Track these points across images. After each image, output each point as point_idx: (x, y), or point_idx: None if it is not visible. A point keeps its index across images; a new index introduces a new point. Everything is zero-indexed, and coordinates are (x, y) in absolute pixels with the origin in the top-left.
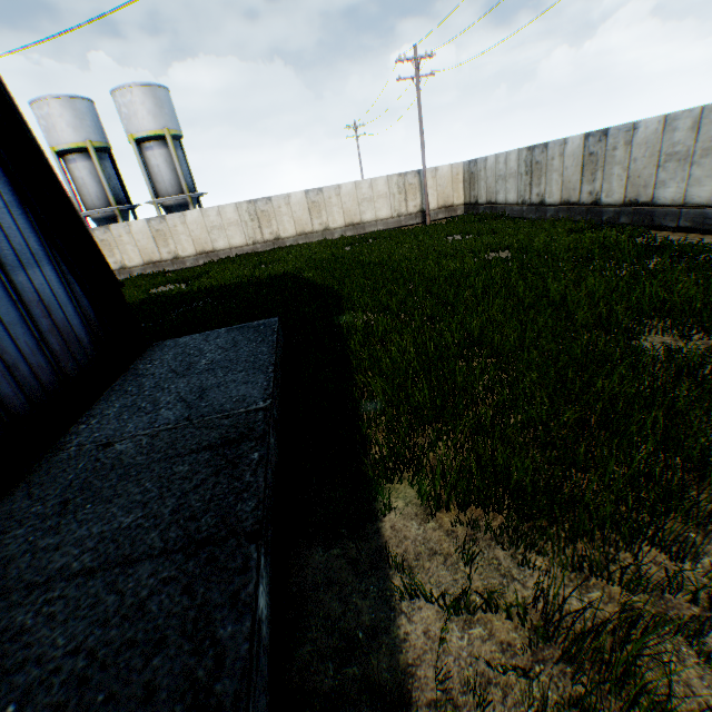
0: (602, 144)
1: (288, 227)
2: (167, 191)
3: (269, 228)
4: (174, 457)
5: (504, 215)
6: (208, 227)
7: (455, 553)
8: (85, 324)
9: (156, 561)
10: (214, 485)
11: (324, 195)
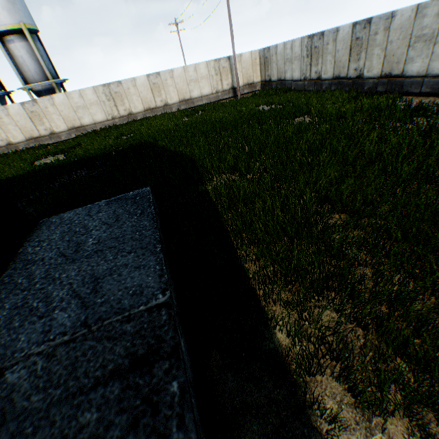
0: (366, 30)
1: (137, 104)
2: (34, 79)
3: (123, 106)
4: (76, 394)
5: (291, 89)
6: (74, 107)
7: None
8: None
9: None
10: None
11: (161, 78)
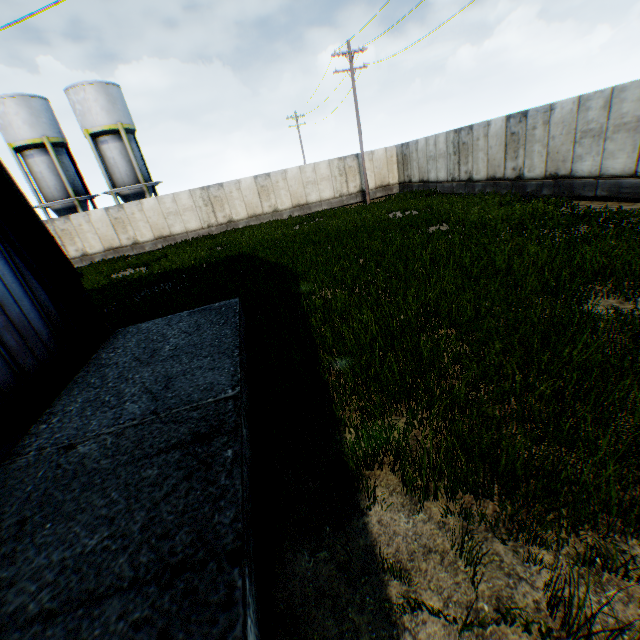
0: (522, 124)
1: (240, 210)
2: (124, 182)
3: (222, 212)
4: (141, 459)
5: (436, 191)
6: (165, 213)
7: (451, 549)
8: (43, 317)
9: (125, 596)
10: (186, 492)
11: (271, 179)
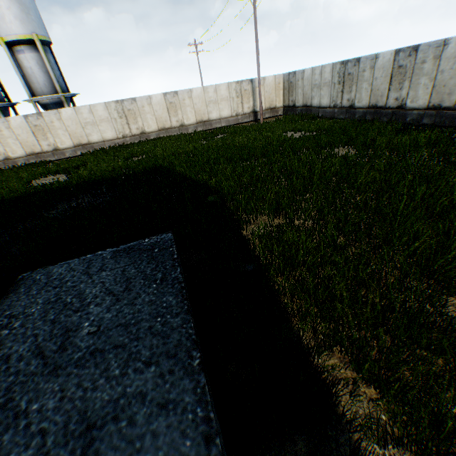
0: (412, 58)
1: (151, 123)
2: (42, 91)
3: (136, 124)
4: None
5: (318, 115)
6: (82, 123)
7: None
8: None
9: None
10: None
11: (179, 97)
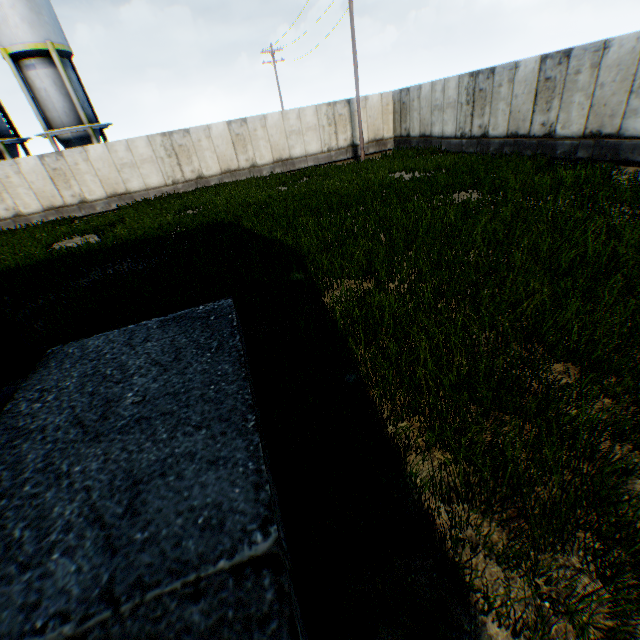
0: (562, 67)
1: (211, 164)
2: (62, 122)
3: (190, 165)
4: None
5: (440, 149)
6: (118, 165)
7: None
8: None
9: None
10: None
11: (248, 127)
